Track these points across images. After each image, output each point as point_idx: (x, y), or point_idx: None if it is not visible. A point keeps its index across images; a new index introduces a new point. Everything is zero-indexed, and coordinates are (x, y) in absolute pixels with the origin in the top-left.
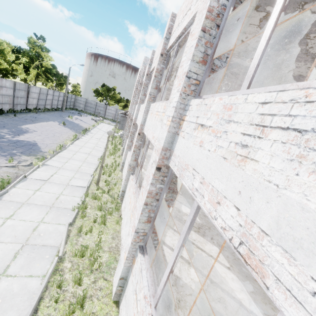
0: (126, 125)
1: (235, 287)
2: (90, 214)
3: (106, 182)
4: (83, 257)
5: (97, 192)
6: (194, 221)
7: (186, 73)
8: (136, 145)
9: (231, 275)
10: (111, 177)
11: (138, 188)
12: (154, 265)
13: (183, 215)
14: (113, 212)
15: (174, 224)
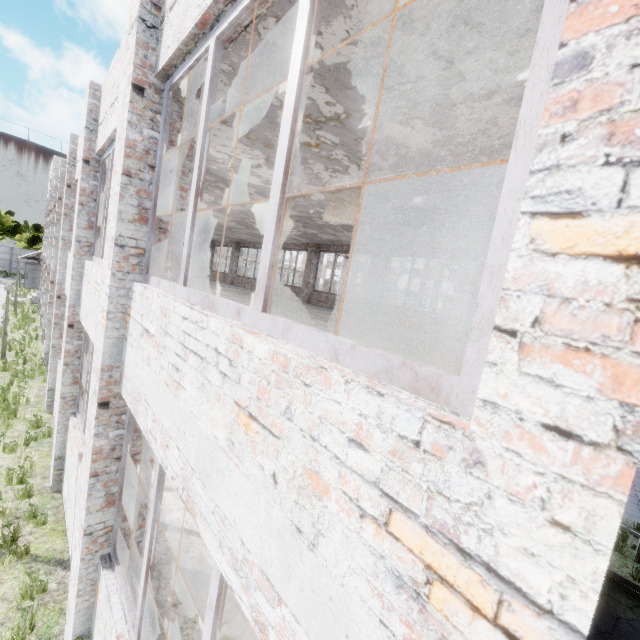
0: (41, 278)
1: None
2: (3, 382)
3: (19, 355)
4: (6, 402)
5: (6, 362)
6: None
7: (62, 238)
8: (52, 295)
9: None
10: (25, 351)
11: None
12: None
13: None
14: (36, 377)
15: None
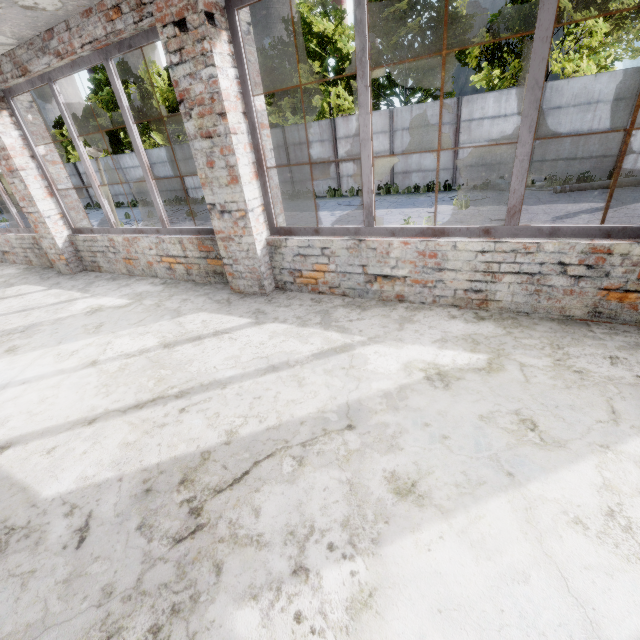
0: None
1: (3, 409)
2: None
3: None
4: None
5: None
6: (114, 89)
7: None
8: None
9: (7, 428)
10: None
11: (476, 240)
12: (229, 298)
13: (354, 488)
14: None
15: (302, 379)
